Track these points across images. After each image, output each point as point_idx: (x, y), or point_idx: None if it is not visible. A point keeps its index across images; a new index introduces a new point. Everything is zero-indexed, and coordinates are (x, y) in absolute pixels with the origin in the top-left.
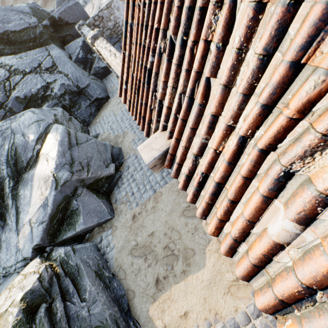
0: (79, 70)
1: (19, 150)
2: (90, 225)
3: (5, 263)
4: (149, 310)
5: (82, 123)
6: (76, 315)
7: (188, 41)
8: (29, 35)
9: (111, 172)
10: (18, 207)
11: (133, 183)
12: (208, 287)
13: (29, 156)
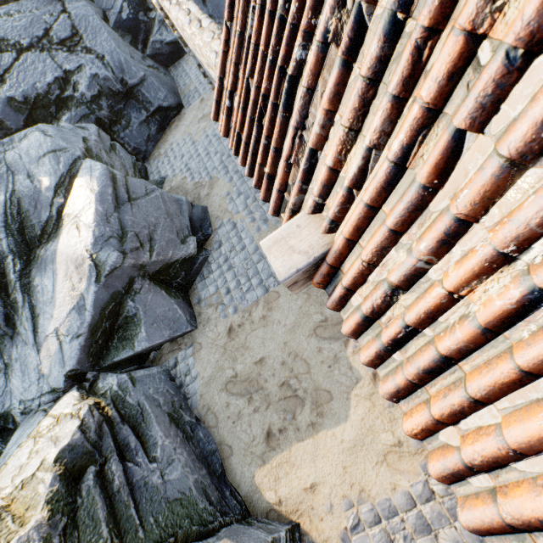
0: (124, 48)
1: (25, 205)
2: (158, 342)
3: (23, 394)
4: (256, 476)
5: (134, 154)
6: (143, 482)
7: (406, 23)
8: None
9: (190, 252)
10: (34, 307)
11: (229, 272)
12: (352, 452)
13: (45, 217)
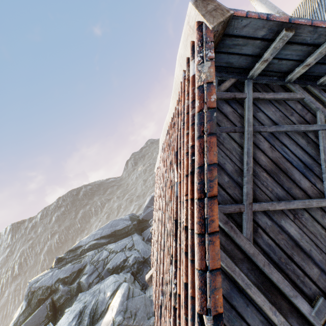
0: (146, 246)
1: (99, 304)
2: None
3: None
4: None
5: (142, 286)
6: None
7: None
8: (125, 230)
9: (150, 324)
10: None
11: None
12: None
13: (103, 309)
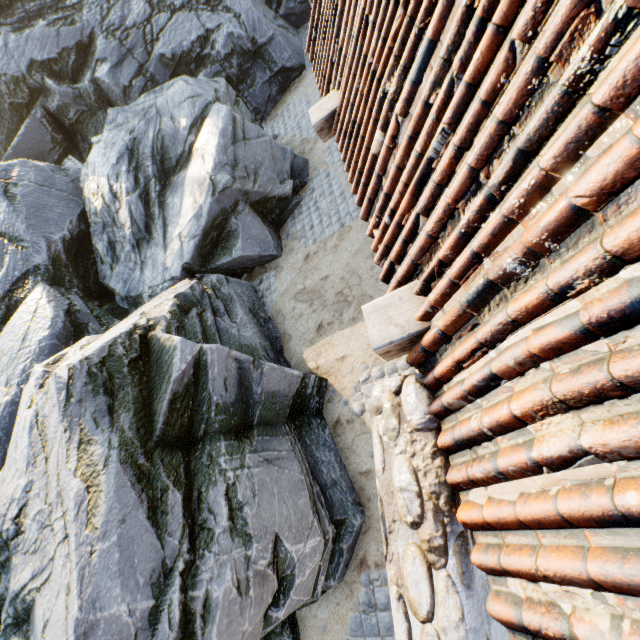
0: (258, 7)
1: (166, 142)
2: (249, 254)
3: (152, 282)
4: (304, 353)
5: (254, 114)
6: (225, 330)
7: None
8: None
9: (286, 192)
10: (166, 219)
11: (315, 213)
12: None
13: (180, 152)
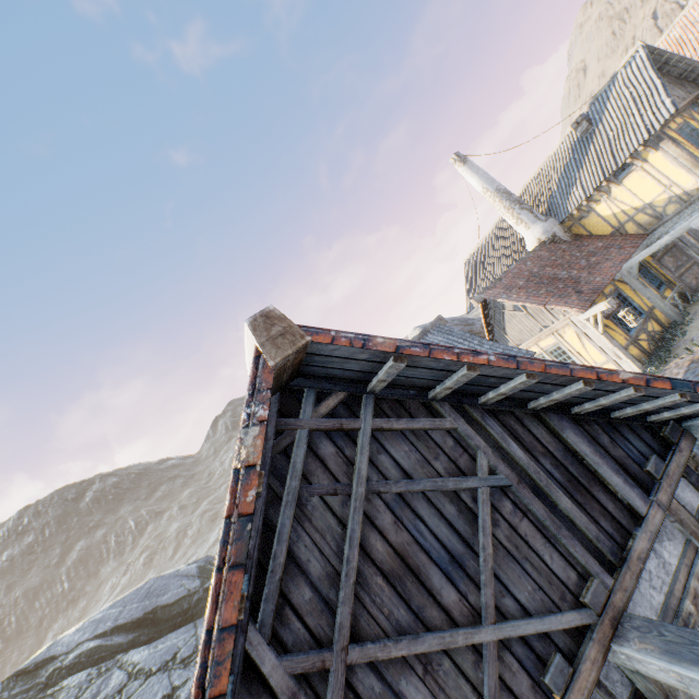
0: None
1: None
2: None
3: None
4: None
5: None
6: None
7: None
8: (182, 606)
9: None
10: None
11: None
12: None
13: None
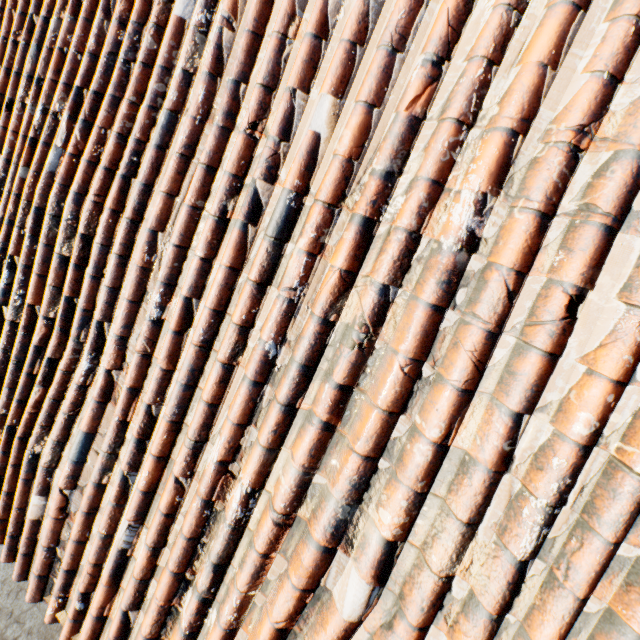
0: None
1: None
2: None
3: None
4: None
5: None
6: None
7: None
8: None
9: None
10: None
11: None
12: None
13: None
